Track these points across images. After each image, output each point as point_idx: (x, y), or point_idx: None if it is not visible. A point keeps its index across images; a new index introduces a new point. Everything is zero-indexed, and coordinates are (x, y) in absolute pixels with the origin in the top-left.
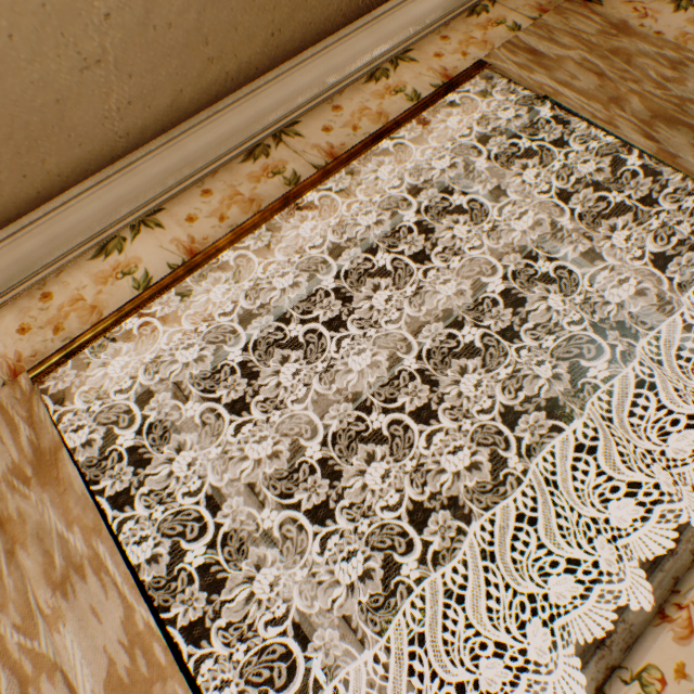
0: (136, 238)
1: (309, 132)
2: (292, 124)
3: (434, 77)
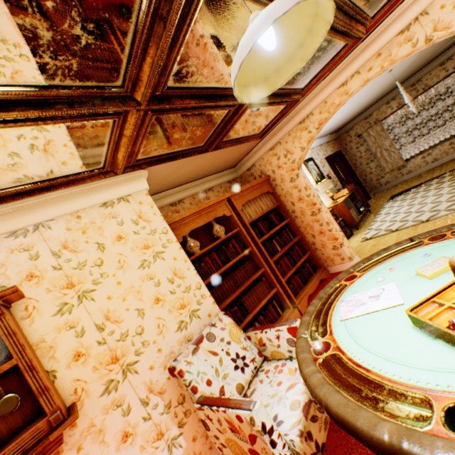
0: (391, 102)
1: (422, 81)
2: (420, 79)
3: (453, 65)
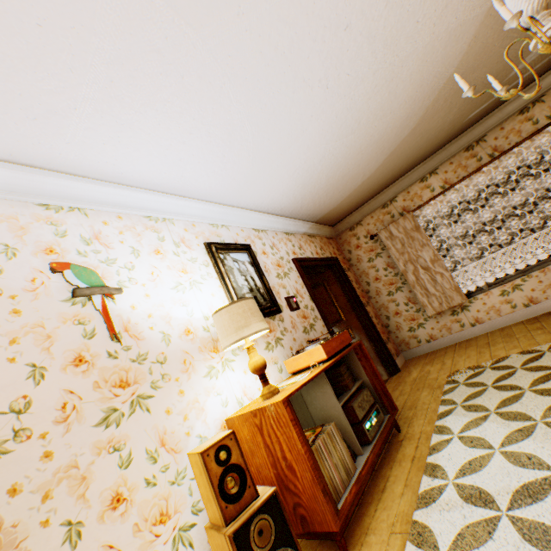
0: (429, 177)
1: (488, 140)
2: (483, 136)
3: (548, 112)
